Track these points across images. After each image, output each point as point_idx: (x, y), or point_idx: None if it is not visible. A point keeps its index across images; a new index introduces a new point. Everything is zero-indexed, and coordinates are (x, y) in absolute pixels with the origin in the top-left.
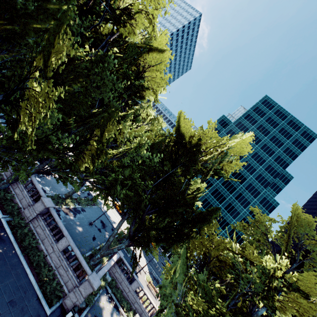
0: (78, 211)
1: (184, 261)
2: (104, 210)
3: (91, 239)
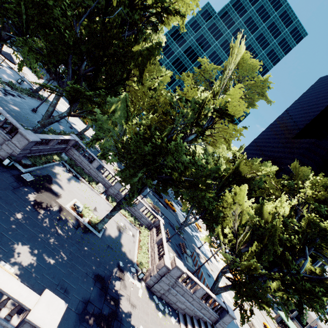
0: (10, 94)
1: (123, 109)
2: (59, 110)
3: (36, 122)
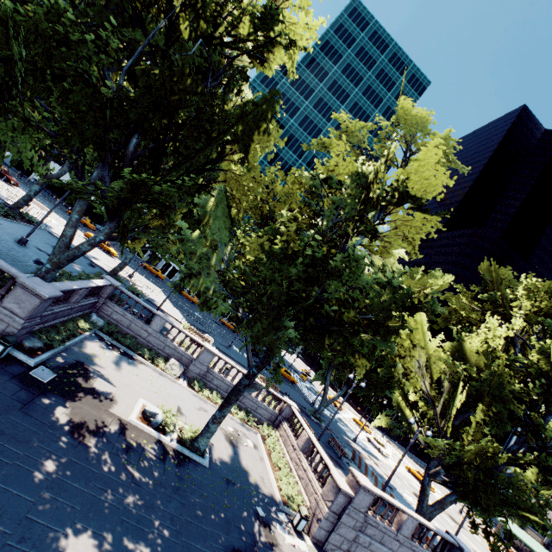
0: None
1: (224, 211)
2: None
3: (31, 263)
